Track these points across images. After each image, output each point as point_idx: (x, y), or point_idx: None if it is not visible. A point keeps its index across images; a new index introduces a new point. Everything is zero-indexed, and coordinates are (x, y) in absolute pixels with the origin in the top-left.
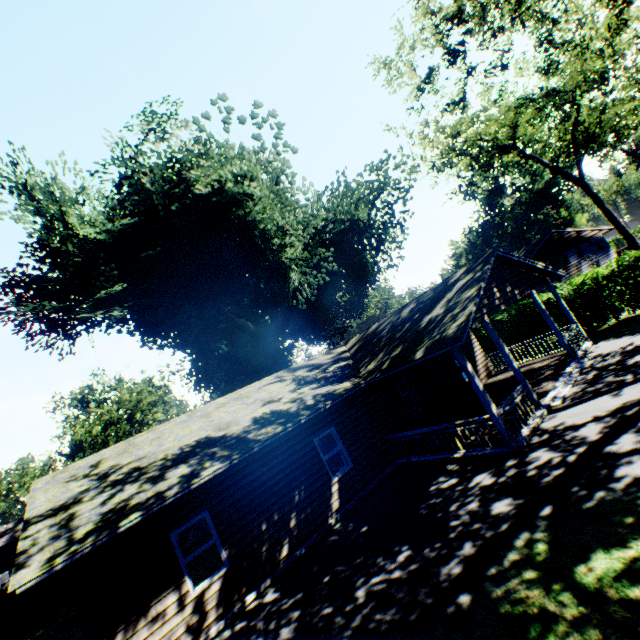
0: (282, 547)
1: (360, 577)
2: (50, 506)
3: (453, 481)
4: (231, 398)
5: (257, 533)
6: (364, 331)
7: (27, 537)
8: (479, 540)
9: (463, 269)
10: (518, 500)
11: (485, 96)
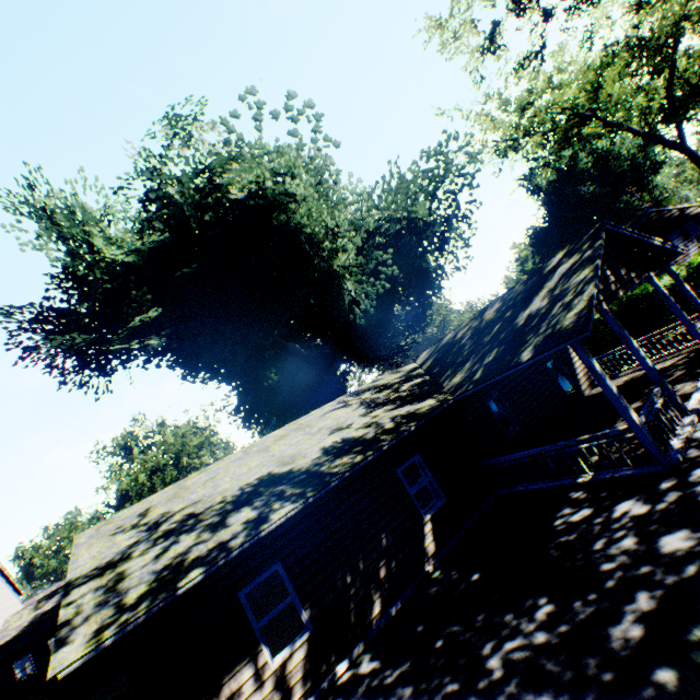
0: (373, 603)
1: (487, 642)
2: (95, 564)
3: (586, 512)
4: (290, 429)
5: (341, 587)
6: (436, 343)
7: (69, 604)
8: (657, 589)
9: (561, 253)
10: (699, 532)
11: (558, 55)
